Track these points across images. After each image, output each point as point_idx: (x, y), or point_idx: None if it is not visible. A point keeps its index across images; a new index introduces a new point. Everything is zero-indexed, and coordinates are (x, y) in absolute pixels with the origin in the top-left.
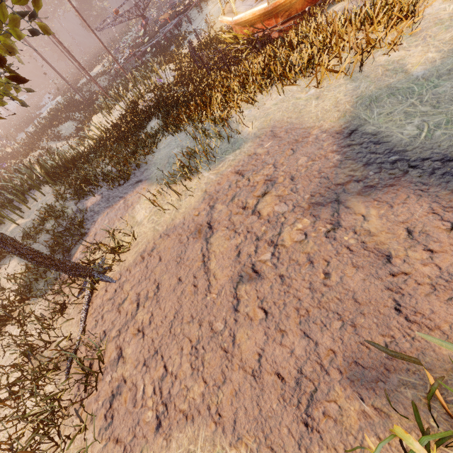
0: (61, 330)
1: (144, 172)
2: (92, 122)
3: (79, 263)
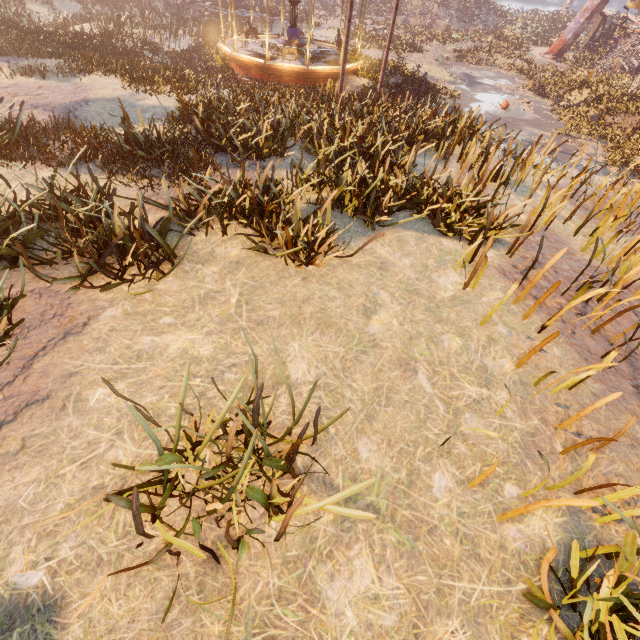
0: None
1: (19, 61)
2: (62, 15)
3: None
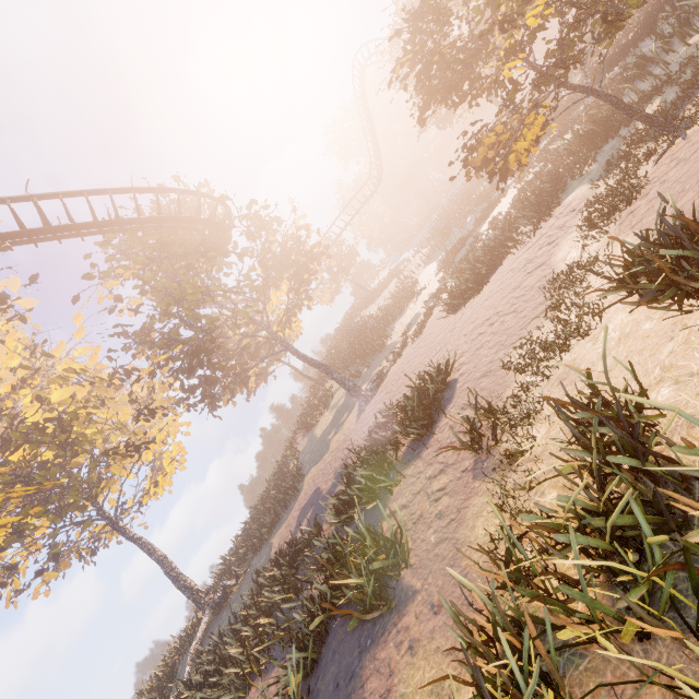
0: (636, 171)
1: None
2: None
3: (670, 120)
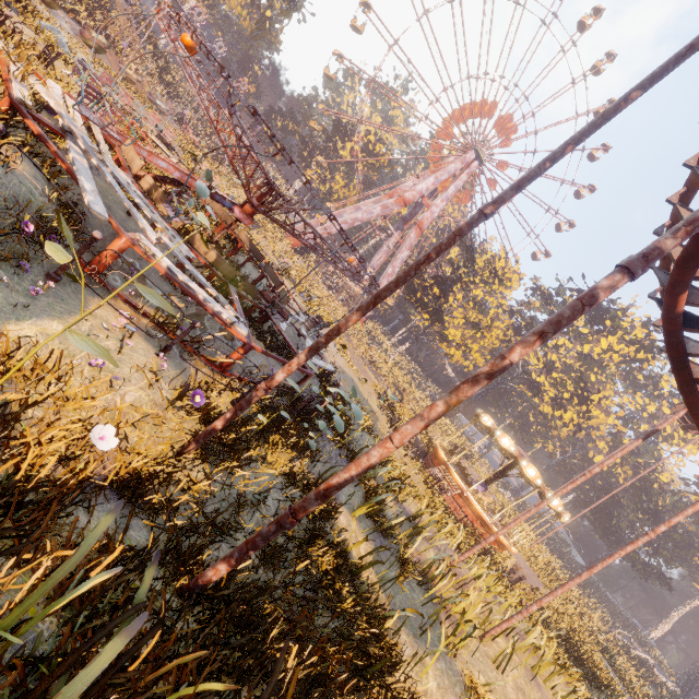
0: None
1: None
2: None
3: None
